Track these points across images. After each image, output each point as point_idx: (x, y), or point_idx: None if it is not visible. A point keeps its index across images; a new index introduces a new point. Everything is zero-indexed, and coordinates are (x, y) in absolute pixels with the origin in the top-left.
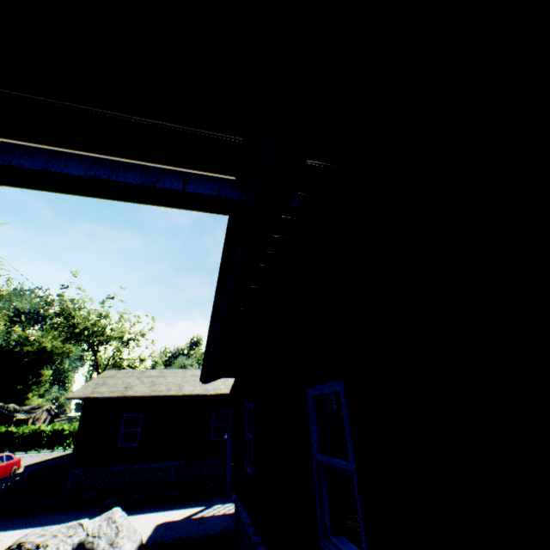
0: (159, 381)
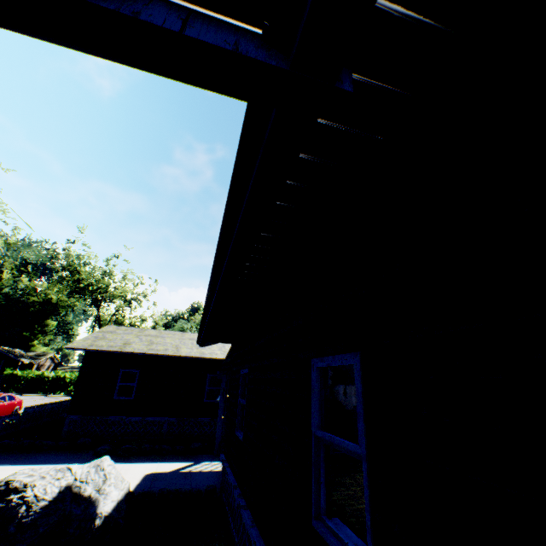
0: (157, 341)
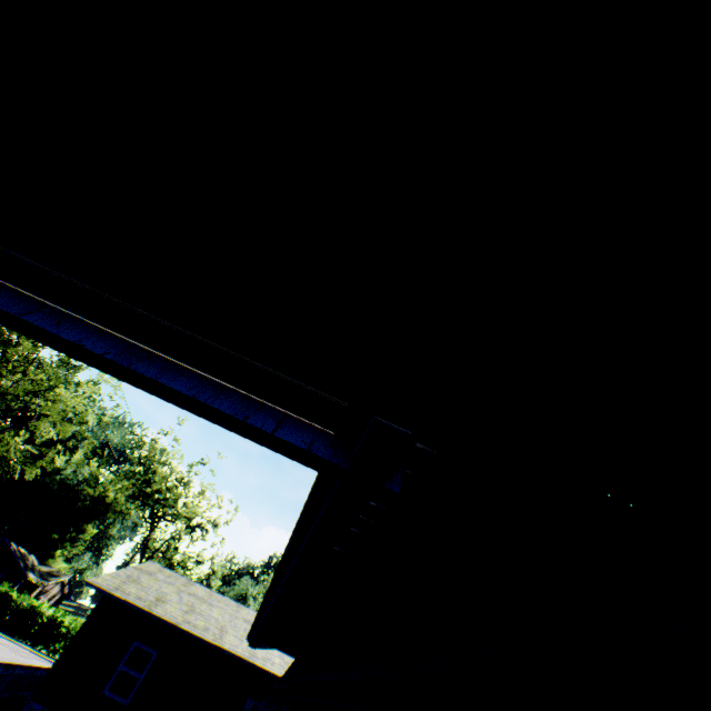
0: (200, 608)
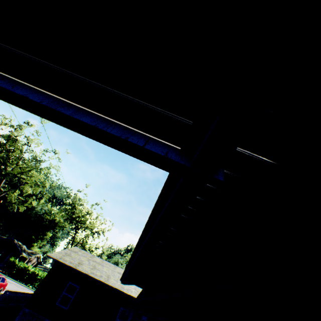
0: (98, 267)
